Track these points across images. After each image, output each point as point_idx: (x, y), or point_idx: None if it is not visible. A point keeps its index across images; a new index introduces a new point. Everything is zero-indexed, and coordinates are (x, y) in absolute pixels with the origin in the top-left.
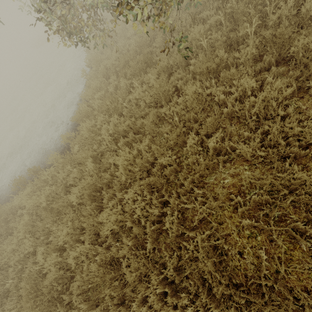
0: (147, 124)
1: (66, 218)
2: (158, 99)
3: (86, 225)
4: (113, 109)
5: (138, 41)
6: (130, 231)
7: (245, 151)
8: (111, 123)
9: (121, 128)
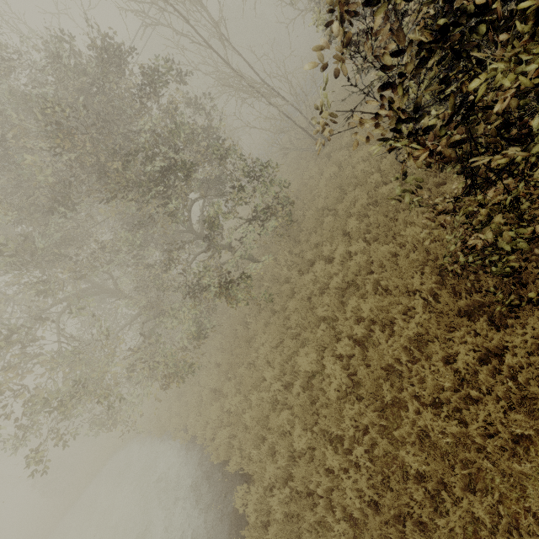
0: (290, 345)
1: (318, 475)
2: (279, 337)
3: (335, 434)
4: (255, 384)
5: (224, 345)
6: (359, 383)
7: (338, 283)
8: (267, 377)
9: (277, 369)
